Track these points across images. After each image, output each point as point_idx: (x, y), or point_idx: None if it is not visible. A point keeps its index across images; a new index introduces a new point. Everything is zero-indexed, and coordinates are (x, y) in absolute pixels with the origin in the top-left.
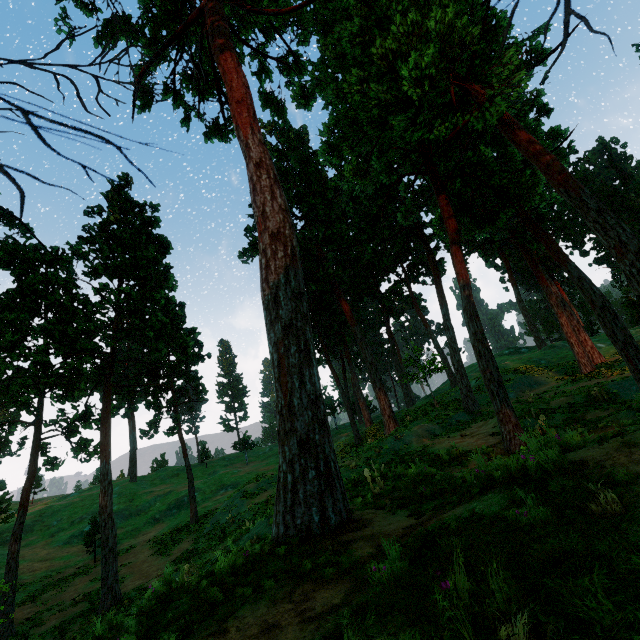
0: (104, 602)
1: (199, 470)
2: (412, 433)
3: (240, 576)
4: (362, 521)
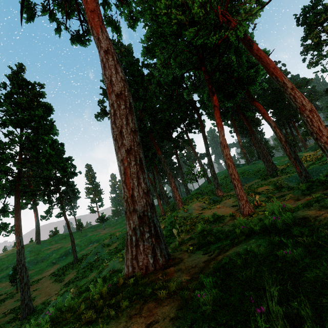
0: (23, 313)
1: (77, 234)
2: (192, 208)
3: (106, 300)
4: (177, 259)
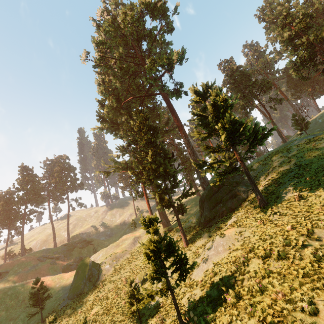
0: None
1: None
2: None
3: None
4: None
